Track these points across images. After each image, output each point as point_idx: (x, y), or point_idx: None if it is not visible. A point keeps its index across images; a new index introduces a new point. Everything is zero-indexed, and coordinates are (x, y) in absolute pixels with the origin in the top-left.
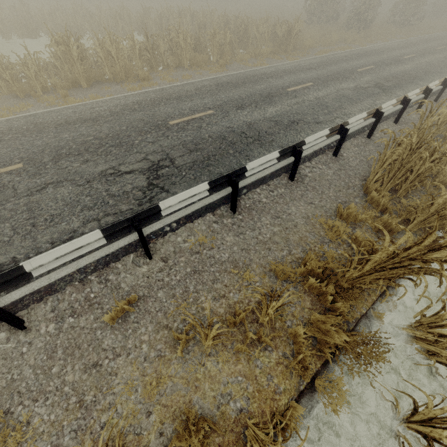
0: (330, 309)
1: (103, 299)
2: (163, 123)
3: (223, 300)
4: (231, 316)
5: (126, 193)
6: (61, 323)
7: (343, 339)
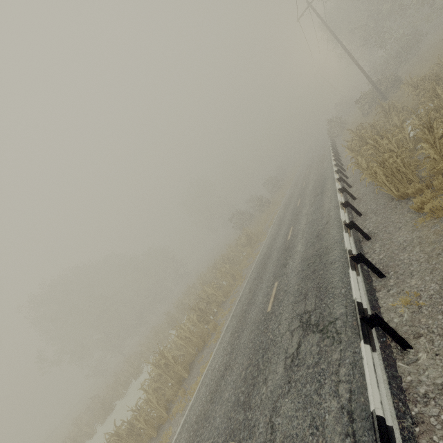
0: None
1: None
2: (265, 316)
3: None
4: None
5: (320, 352)
6: None
7: None
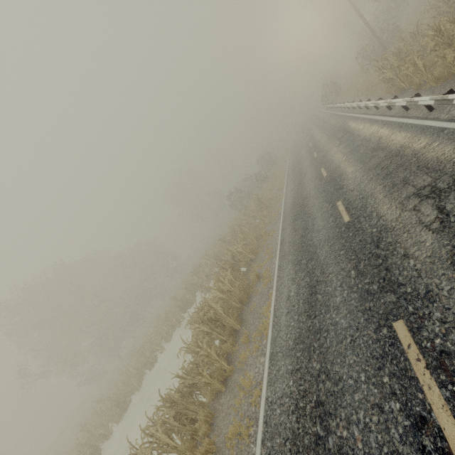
0: None
1: None
2: (345, 226)
3: None
4: None
5: None
6: None
7: None
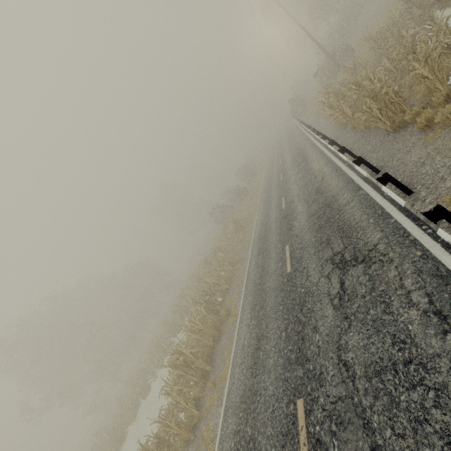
0: None
1: None
2: (286, 277)
3: None
4: None
5: (371, 278)
6: None
7: None
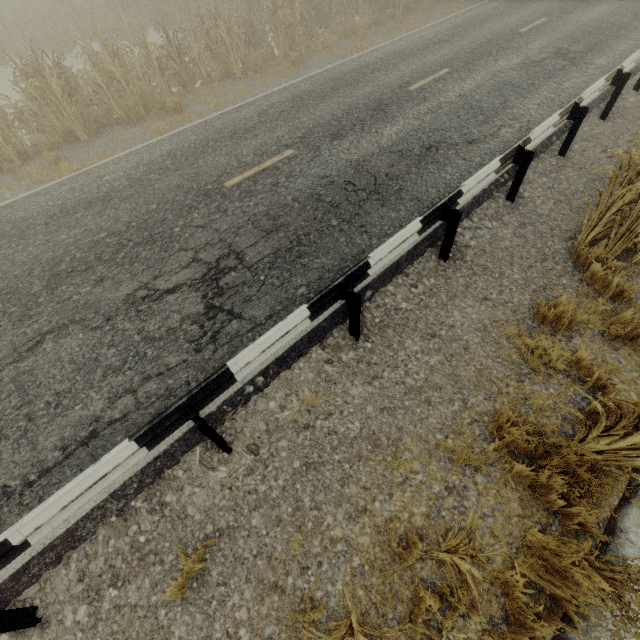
0: (556, 511)
1: (160, 543)
2: (214, 187)
3: (364, 519)
4: (384, 551)
5: (172, 332)
6: (98, 601)
7: (599, 586)
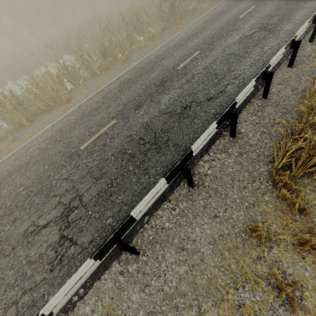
0: None
1: None
2: (75, 150)
3: None
4: None
5: (41, 257)
6: None
7: None
